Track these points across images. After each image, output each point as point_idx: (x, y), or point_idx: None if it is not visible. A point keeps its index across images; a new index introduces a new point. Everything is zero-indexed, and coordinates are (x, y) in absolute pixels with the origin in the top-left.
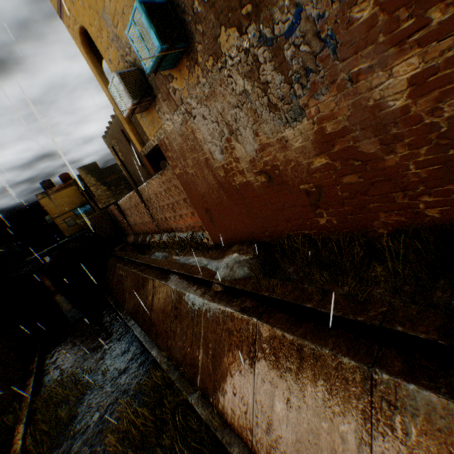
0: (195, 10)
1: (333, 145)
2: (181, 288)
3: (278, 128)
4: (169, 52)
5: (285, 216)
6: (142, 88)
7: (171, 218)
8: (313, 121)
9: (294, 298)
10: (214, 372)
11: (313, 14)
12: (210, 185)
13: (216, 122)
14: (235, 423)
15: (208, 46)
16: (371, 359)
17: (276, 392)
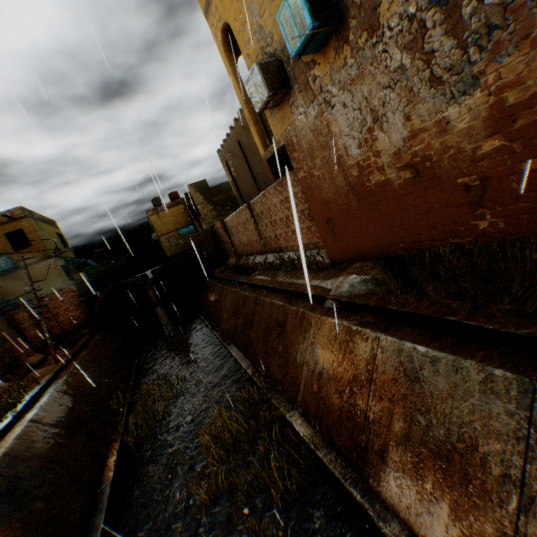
0: None
1: (513, 120)
2: (288, 304)
3: (438, 107)
4: (319, 31)
5: (430, 221)
6: (279, 80)
7: (282, 235)
8: (488, 93)
9: (431, 311)
10: (319, 390)
11: None
12: (338, 188)
13: (358, 110)
14: (338, 445)
15: (364, 20)
16: (535, 372)
17: (396, 410)
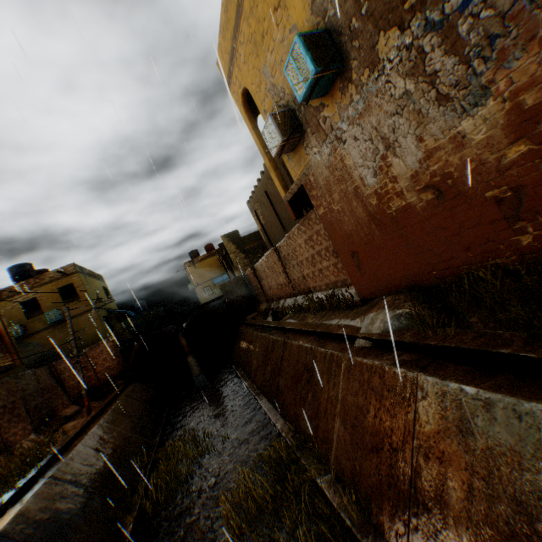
0: (352, 29)
1: (536, 121)
2: (316, 346)
3: (450, 123)
4: (322, 75)
5: (462, 243)
6: (293, 125)
7: (309, 276)
8: (501, 99)
9: (477, 344)
10: (353, 447)
11: None
12: (358, 220)
13: (369, 140)
14: (381, 521)
15: (364, 59)
16: None
17: (447, 473)
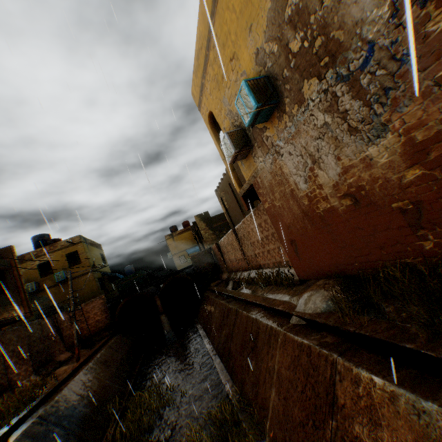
0: (284, 76)
1: (426, 152)
2: (260, 318)
3: (360, 148)
4: (262, 108)
5: (377, 242)
6: (243, 141)
7: (260, 254)
8: (397, 134)
9: (387, 336)
10: (285, 417)
11: (385, 43)
12: (295, 215)
13: (300, 155)
14: None
15: (293, 97)
16: None
17: None
